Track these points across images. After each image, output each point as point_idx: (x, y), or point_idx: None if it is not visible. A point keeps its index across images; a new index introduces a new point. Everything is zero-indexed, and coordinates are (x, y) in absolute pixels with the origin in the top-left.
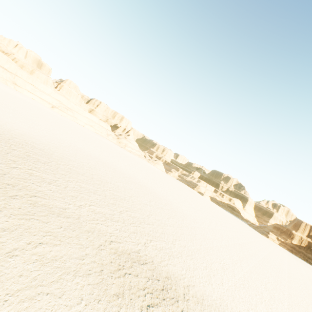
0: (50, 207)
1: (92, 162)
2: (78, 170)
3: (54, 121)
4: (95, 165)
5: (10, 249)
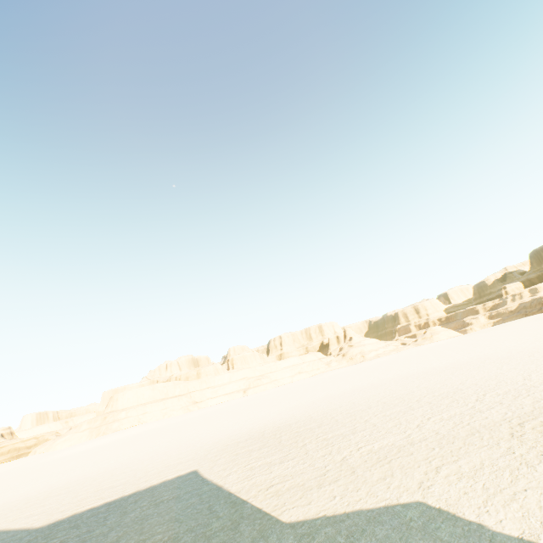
0: (391, 444)
1: (358, 394)
2: (358, 409)
3: (264, 400)
4: (366, 394)
5: (416, 485)
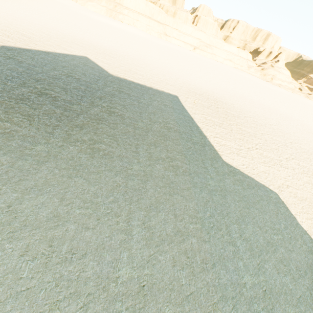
0: (271, 158)
1: (260, 110)
2: (259, 122)
3: (205, 66)
4: (265, 114)
5: (277, 186)
